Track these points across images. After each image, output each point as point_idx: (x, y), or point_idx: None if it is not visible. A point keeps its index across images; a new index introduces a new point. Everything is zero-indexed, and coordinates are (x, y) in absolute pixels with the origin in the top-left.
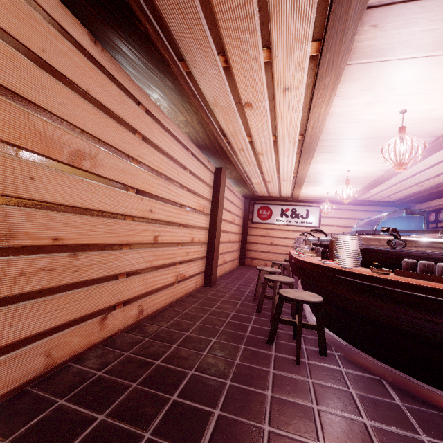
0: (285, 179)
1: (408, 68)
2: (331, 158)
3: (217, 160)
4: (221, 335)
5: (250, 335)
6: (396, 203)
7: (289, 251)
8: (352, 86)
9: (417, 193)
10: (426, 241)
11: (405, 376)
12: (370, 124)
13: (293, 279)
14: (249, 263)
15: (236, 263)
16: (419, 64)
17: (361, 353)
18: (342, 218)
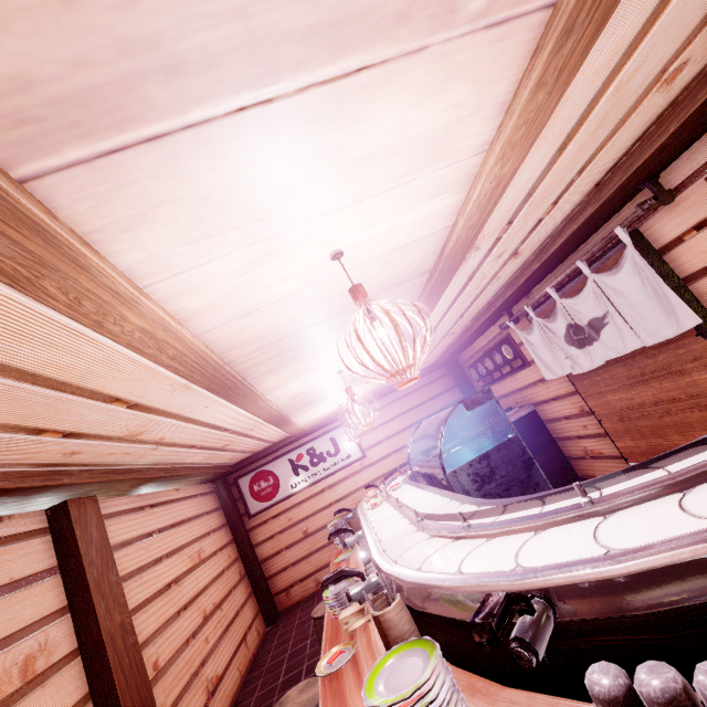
0: (251, 427)
1: (254, 150)
2: (291, 371)
3: (25, 502)
4: None
5: None
6: (438, 364)
7: None
8: (152, 240)
9: (453, 343)
10: (594, 581)
11: None
12: (302, 299)
13: None
14: (286, 603)
15: (256, 633)
16: (272, 131)
17: None
18: (388, 421)
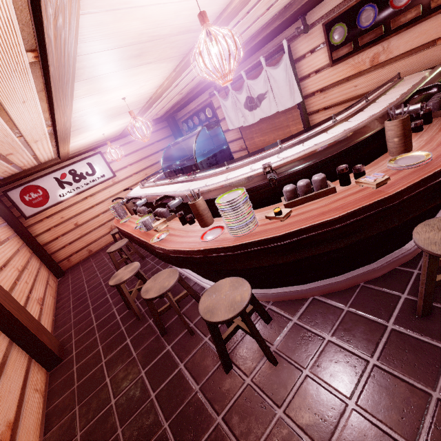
0: (37, 140)
1: None
2: (98, 86)
3: None
4: (179, 440)
5: (201, 386)
6: (164, 118)
7: (120, 229)
8: None
9: (178, 102)
10: (291, 160)
11: (327, 281)
12: (145, 14)
13: (175, 271)
14: (68, 265)
15: (53, 281)
16: None
17: (288, 289)
18: (130, 154)
